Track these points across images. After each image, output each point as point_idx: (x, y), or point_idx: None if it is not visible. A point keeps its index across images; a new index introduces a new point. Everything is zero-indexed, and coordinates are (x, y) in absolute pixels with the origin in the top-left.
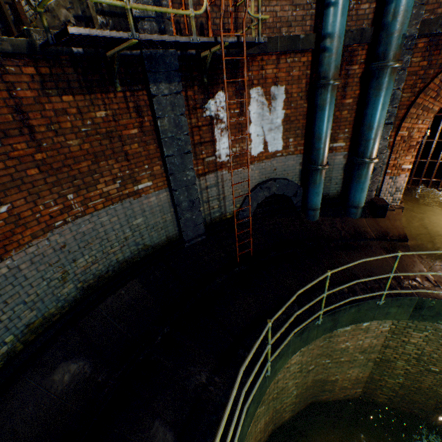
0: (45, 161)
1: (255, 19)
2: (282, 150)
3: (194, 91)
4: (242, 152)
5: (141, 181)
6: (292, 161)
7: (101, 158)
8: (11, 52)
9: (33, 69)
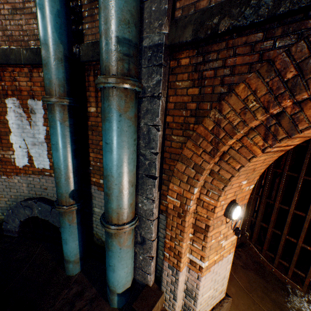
0: None
1: (2, 32)
2: (51, 169)
3: None
4: (4, 160)
5: None
6: None
7: None
8: None
9: None
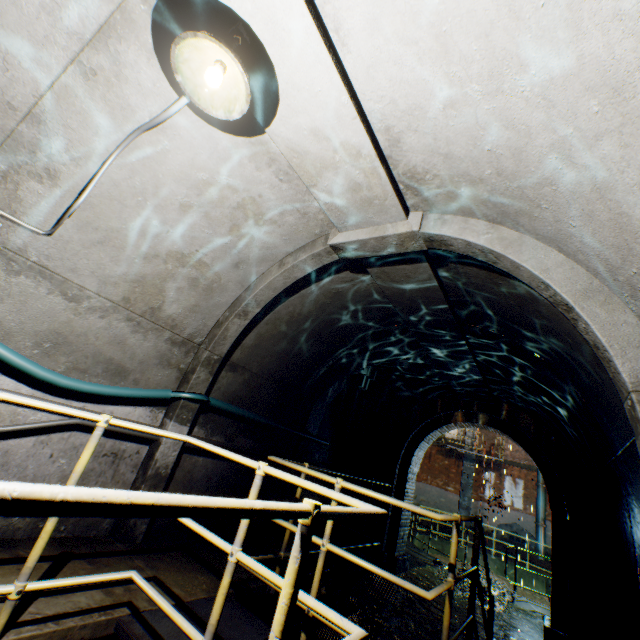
0: (428, 466)
1: (509, 454)
2: (522, 509)
3: (479, 467)
4: (498, 500)
5: (449, 486)
6: (528, 518)
7: (441, 472)
8: (434, 444)
9: (436, 448)
